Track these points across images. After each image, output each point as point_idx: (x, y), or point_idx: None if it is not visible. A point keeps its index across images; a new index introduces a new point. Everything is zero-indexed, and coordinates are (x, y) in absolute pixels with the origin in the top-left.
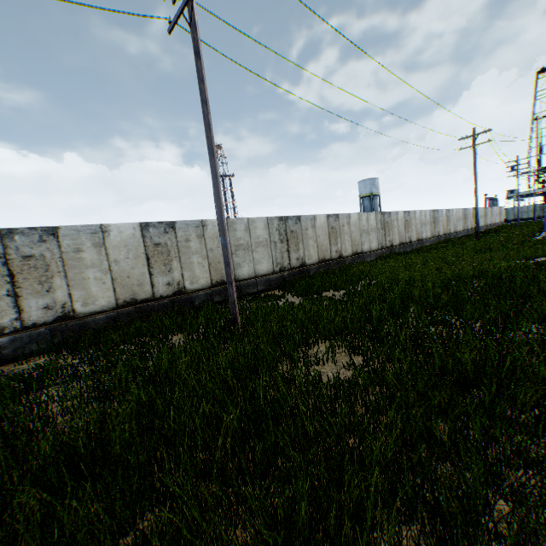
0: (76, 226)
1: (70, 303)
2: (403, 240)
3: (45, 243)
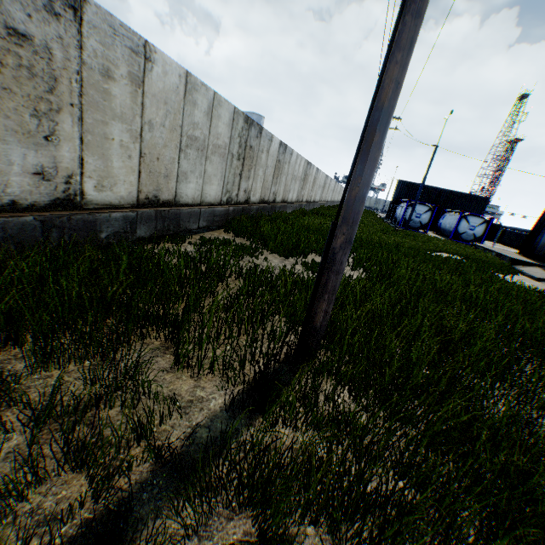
0: None
1: None
2: (308, 197)
3: None
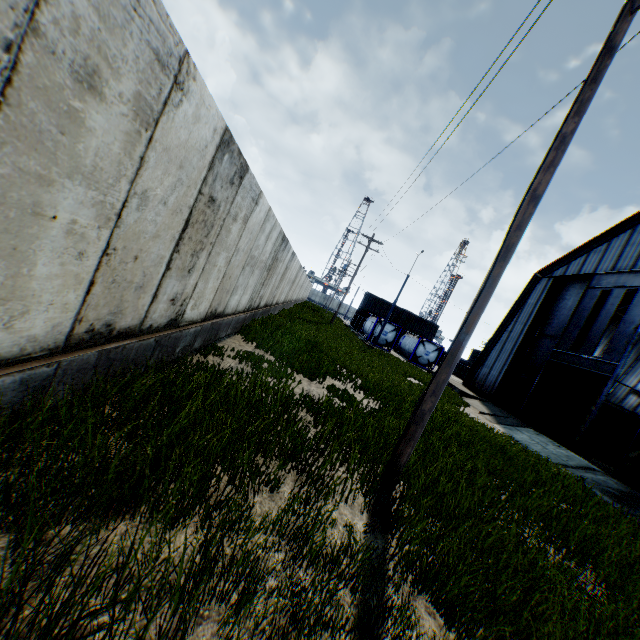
0: None
1: None
2: (290, 297)
3: None
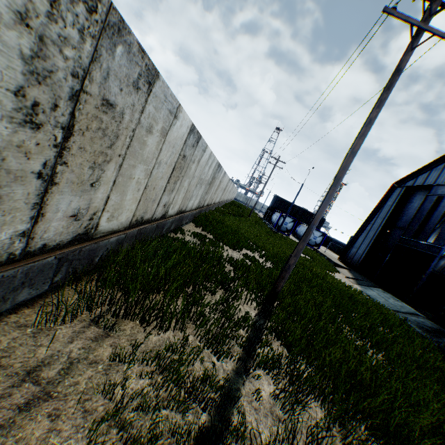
0: (168, 88)
1: (99, 212)
2: (222, 199)
3: (135, 92)
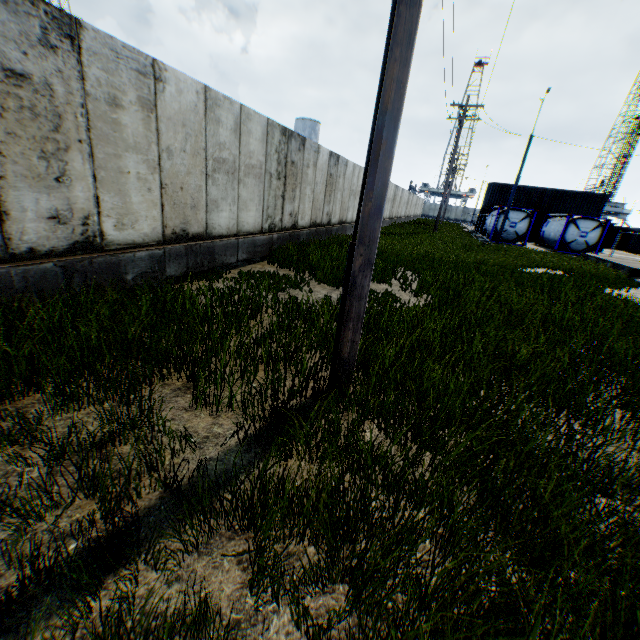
0: None
1: None
2: None
3: None
